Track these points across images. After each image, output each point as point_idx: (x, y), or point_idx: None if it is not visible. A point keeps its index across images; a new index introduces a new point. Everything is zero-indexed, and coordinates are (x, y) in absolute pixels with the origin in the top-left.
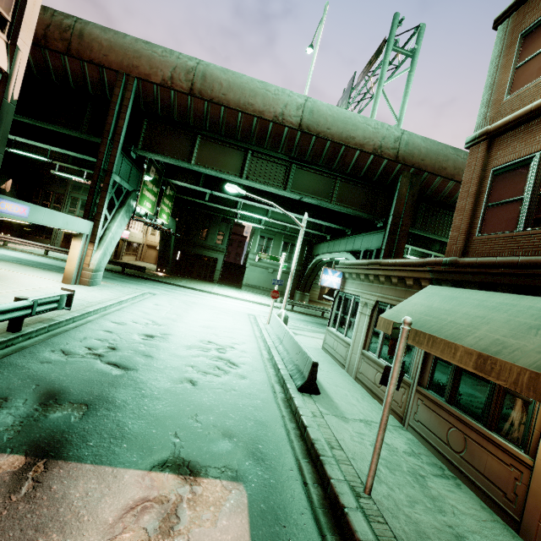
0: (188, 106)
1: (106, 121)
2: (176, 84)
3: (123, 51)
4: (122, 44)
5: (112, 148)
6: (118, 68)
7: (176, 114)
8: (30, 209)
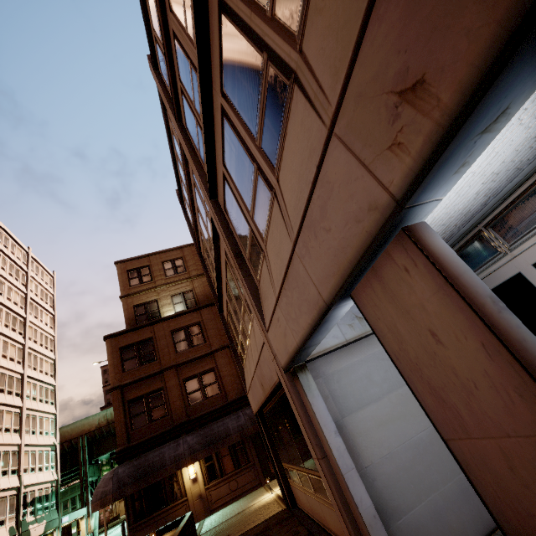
0: (109, 428)
1: (79, 459)
2: (101, 424)
3: (77, 428)
4: (76, 425)
5: (85, 468)
6: (77, 435)
7: (105, 433)
8: (69, 516)
